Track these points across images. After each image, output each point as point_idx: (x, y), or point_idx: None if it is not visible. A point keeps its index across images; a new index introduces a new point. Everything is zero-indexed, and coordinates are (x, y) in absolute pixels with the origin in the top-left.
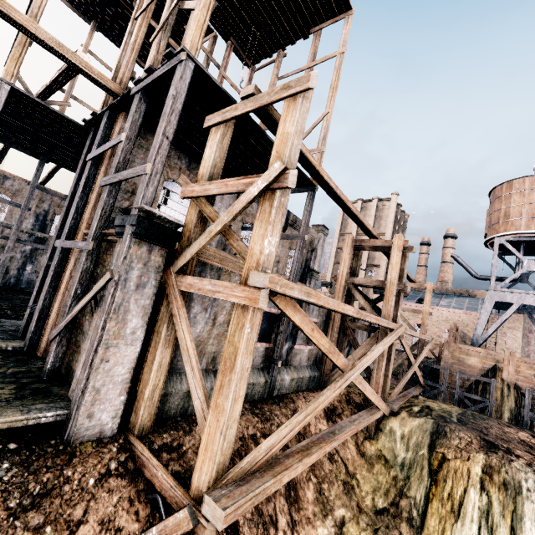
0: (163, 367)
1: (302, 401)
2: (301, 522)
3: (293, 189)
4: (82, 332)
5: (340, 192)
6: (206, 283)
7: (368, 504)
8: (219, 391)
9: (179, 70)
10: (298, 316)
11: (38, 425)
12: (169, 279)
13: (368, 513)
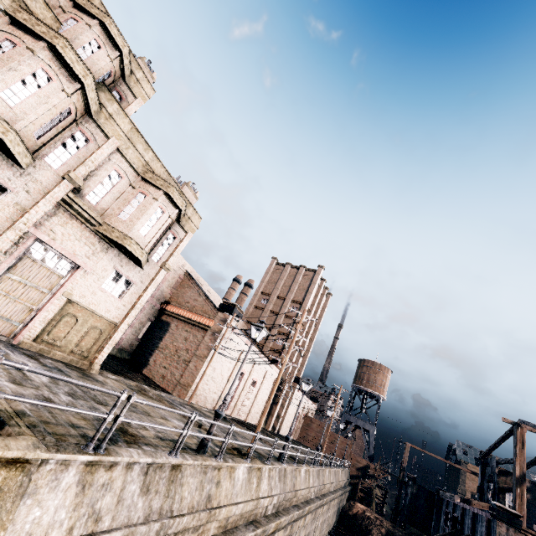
0: None
1: None
2: None
3: None
4: None
5: None
6: None
7: None
8: None
9: None
10: None
11: None
12: None
13: None
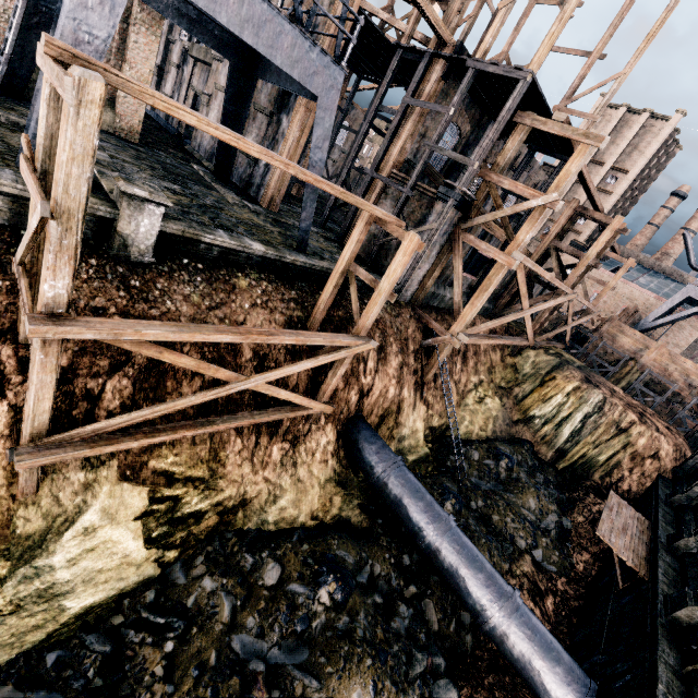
0: (435, 278)
1: (478, 320)
2: (465, 371)
3: (549, 151)
4: (389, 244)
5: (588, 176)
6: (483, 245)
7: (496, 382)
8: (476, 298)
9: (520, 87)
10: (520, 274)
11: None
12: (456, 232)
13: (495, 385)
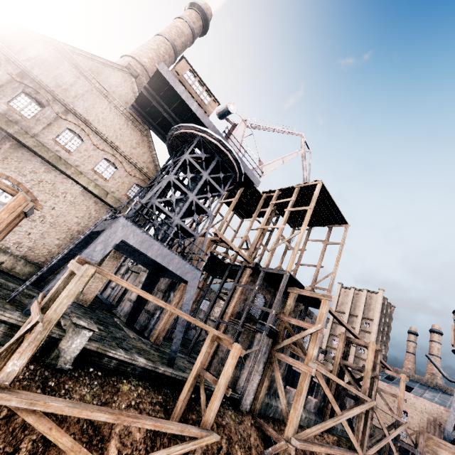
0: (265, 388)
1: None
2: None
3: (314, 306)
4: None
5: (339, 317)
6: (290, 359)
7: None
8: (295, 402)
9: (285, 277)
10: (321, 380)
11: (231, 398)
12: (272, 352)
13: None
